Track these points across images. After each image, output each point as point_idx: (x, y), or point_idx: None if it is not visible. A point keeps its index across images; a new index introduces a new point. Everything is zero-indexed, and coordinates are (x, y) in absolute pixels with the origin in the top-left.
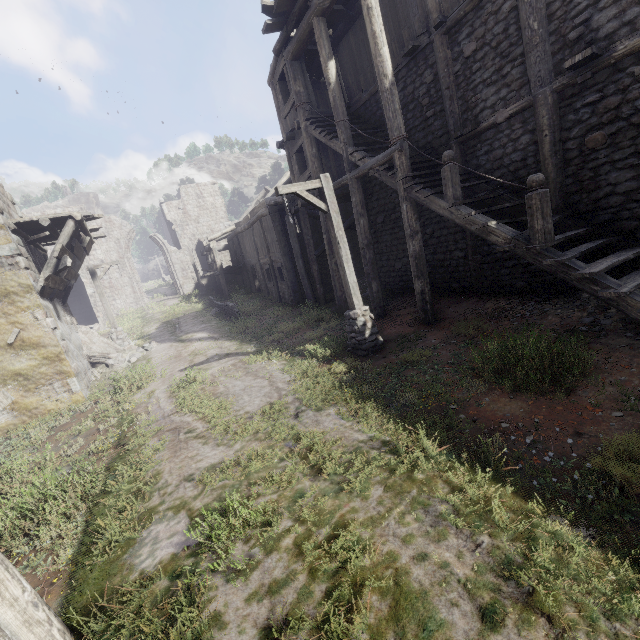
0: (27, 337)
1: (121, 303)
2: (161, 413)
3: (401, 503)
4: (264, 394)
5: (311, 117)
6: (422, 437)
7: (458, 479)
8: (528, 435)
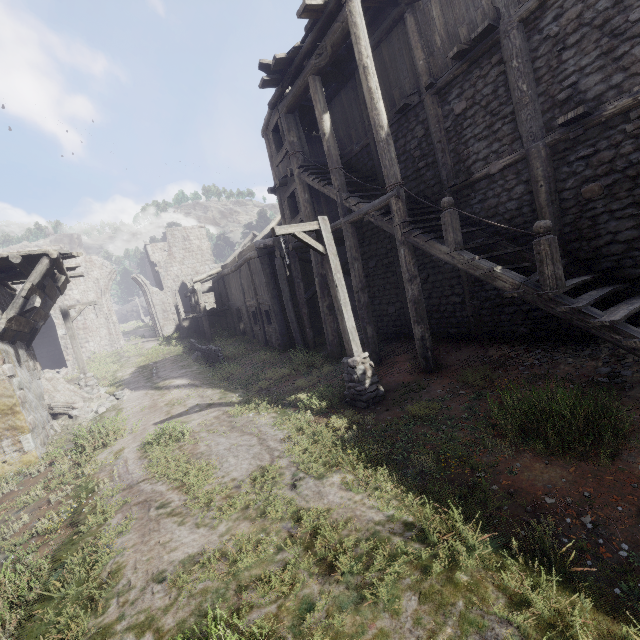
0: None
1: (94, 345)
2: (129, 479)
3: (447, 623)
4: (253, 455)
5: (304, 165)
6: (456, 519)
7: (514, 583)
8: (583, 515)
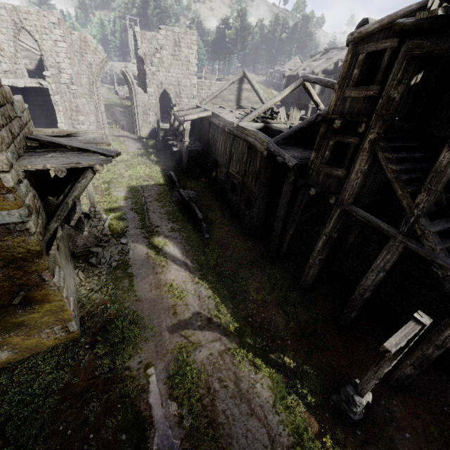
0: (32, 296)
1: (84, 129)
2: (171, 443)
3: None
4: None
5: (388, 136)
6: None
7: None
8: None
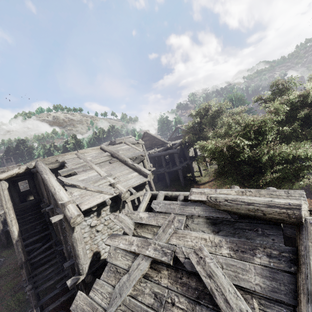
0: None
1: None
2: None
3: None
4: None
5: None
6: None
7: None
8: None
